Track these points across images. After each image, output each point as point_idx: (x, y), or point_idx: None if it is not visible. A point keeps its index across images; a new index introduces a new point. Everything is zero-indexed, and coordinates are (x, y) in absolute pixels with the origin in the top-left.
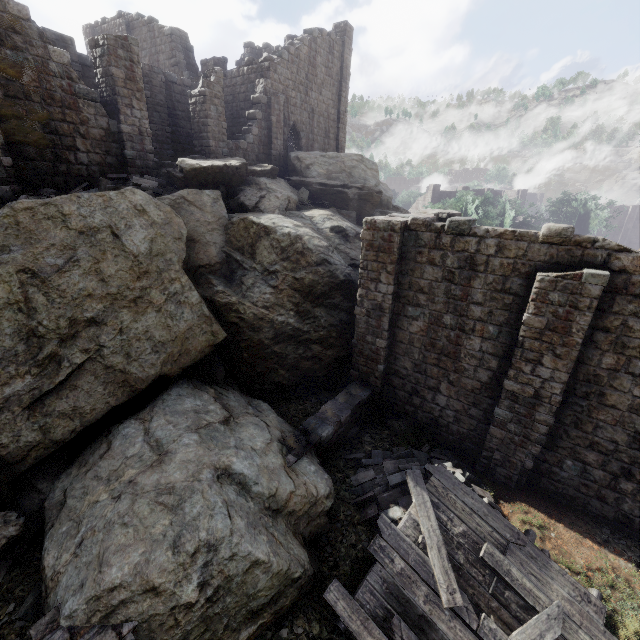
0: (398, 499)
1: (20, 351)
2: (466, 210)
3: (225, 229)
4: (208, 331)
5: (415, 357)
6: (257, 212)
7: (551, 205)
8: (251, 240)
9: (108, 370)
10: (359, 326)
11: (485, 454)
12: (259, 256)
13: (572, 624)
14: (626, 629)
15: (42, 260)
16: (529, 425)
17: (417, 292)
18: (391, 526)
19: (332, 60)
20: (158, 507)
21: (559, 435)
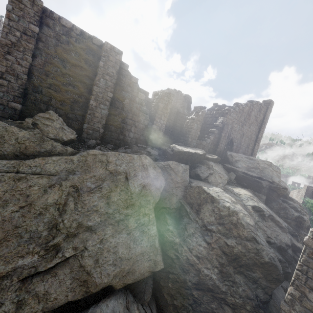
0: None
1: (43, 235)
2: None
3: (185, 188)
4: (152, 259)
5: None
6: (206, 182)
7: None
8: (200, 201)
9: (80, 268)
10: None
11: None
12: (202, 214)
13: None
14: None
15: (85, 183)
16: None
17: None
18: None
19: (259, 114)
20: None
21: None
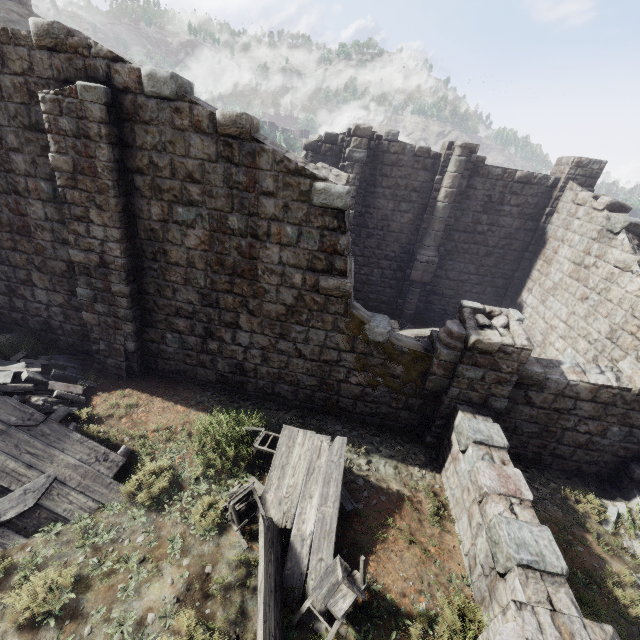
0: None
1: None
2: None
3: None
4: None
5: None
6: None
7: None
8: None
9: None
10: None
11: (95, 348)
12: None
13: (64, 489)
14: (138, 473)
15: None
16: (112, 301)
17: None
18: None
19: None
20: None
21: (152, 308)
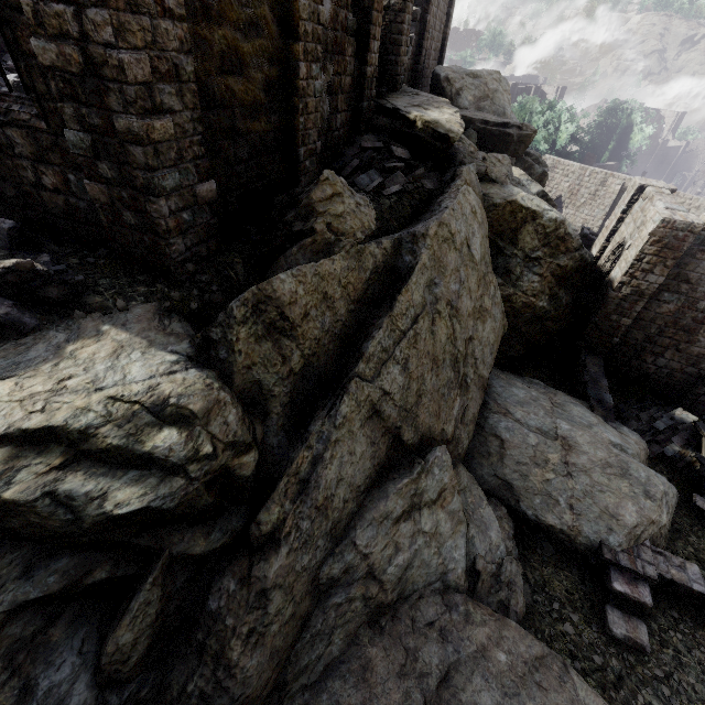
0: (671, 439)
1: (452, 378)
2: (533, 123)
3: (486, 212)
4: (502, 325)
5: (651, 331)
6: (490, 182)
7: (601, 115)
8: (515, 225)
9: (478, 378)
10: (607, 307)
11: (690, 398)
12: (521, 242)
13: None
14: None
15: (450, 288)
16: None
17: (681, 282)
18: (704, 459)
19: None
20: (611, 477)
21: None
